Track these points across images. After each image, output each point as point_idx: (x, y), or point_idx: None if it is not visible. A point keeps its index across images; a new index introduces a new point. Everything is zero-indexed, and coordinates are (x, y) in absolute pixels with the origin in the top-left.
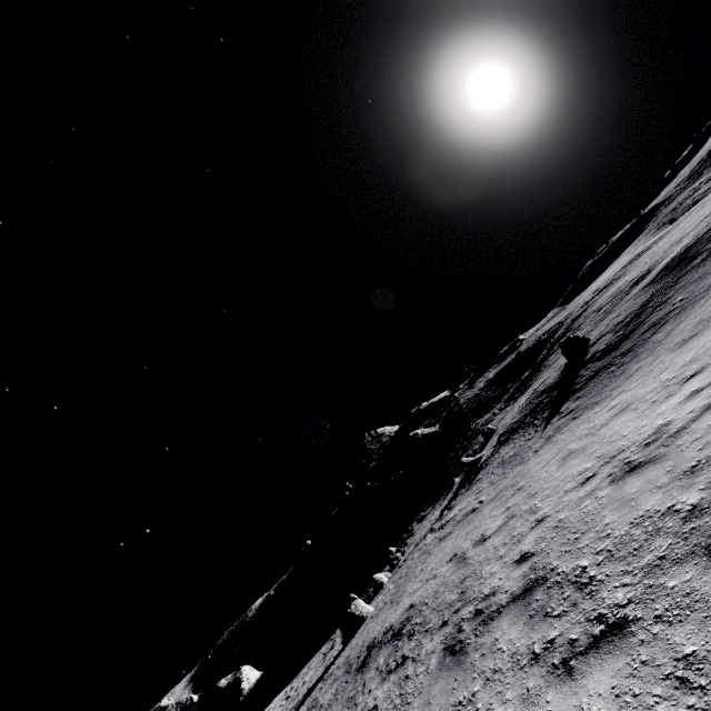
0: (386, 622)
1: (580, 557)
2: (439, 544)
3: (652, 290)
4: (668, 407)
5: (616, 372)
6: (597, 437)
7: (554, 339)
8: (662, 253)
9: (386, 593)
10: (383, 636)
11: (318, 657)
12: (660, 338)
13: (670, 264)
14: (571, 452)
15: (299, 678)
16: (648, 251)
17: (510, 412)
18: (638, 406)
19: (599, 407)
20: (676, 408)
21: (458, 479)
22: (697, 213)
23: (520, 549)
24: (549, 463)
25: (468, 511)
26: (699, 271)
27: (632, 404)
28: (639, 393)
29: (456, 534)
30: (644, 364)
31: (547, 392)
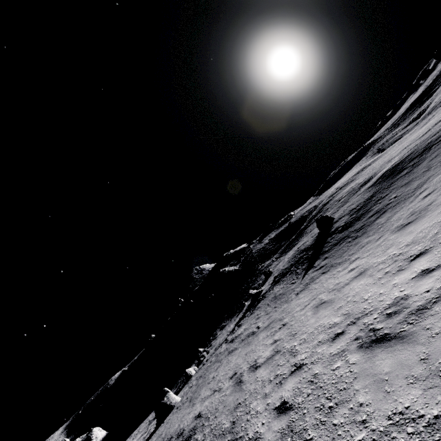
0: (181, 422)
1: (336, 440)
2: (227, 357)
3: (374, 190)
4: (401, 280)
5: (352, 243)
6: (342, 294)
7: (312, 216)
8: (379, 168)
9: (190, 387)
10: (176, 438)
11: (145, 422)
12: (382, 221)
13: (385, 174)
14: (322, 302)
15: (131, 438)
16: (369, 166)
17: (282, 261)
18: (373, 273)
19: (341, 267)
20: (410, 283)
21: (247, 303)
22: (398, 146)
23: (281, 394)
24: (306, 308)
25: (249, 333)
26: (406, 179)
27: (368, 271)
28: (372, 262)
29: (239, 352)
30: (373, 239)
31: (306, 251)
